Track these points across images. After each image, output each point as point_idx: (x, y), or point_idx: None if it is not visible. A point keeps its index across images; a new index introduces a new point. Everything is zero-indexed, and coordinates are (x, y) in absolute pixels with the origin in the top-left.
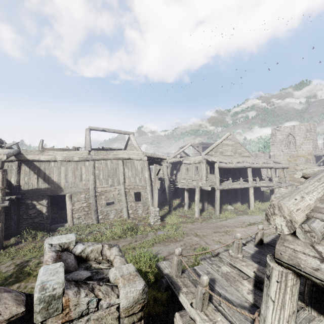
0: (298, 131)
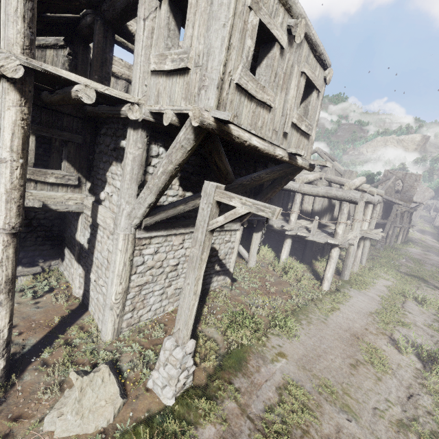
0: (408, 179)
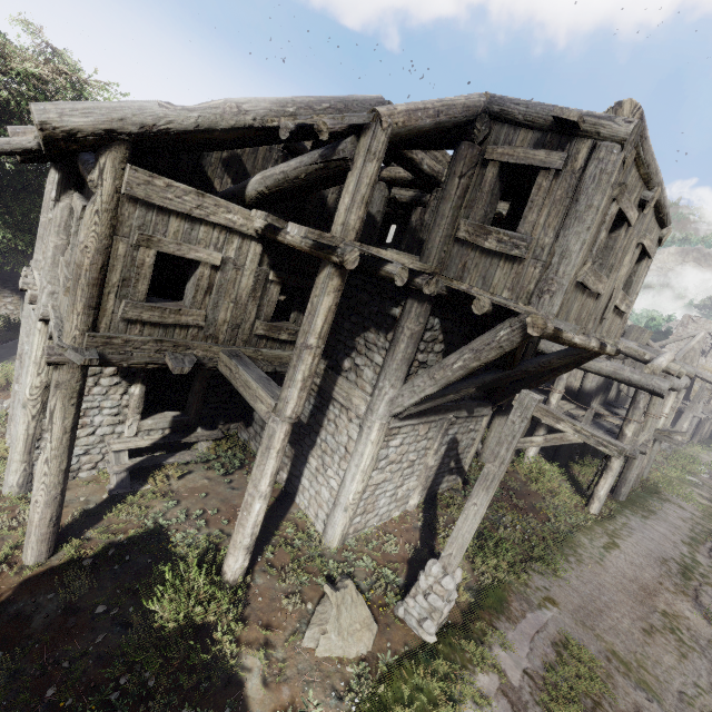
0: None
